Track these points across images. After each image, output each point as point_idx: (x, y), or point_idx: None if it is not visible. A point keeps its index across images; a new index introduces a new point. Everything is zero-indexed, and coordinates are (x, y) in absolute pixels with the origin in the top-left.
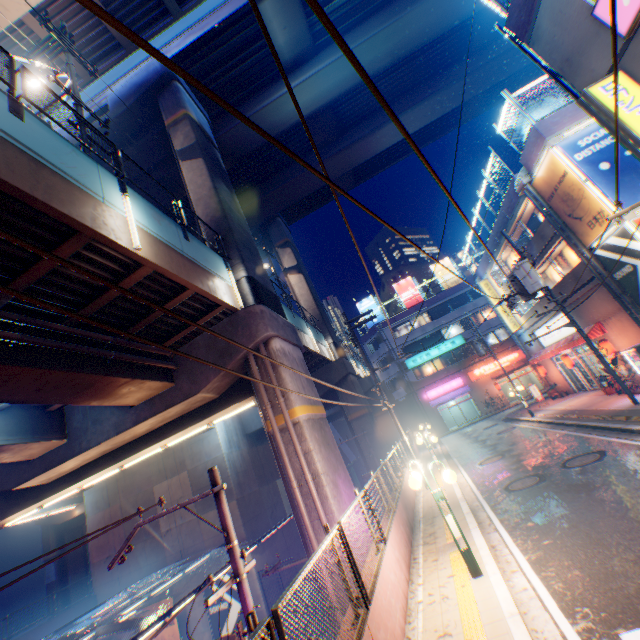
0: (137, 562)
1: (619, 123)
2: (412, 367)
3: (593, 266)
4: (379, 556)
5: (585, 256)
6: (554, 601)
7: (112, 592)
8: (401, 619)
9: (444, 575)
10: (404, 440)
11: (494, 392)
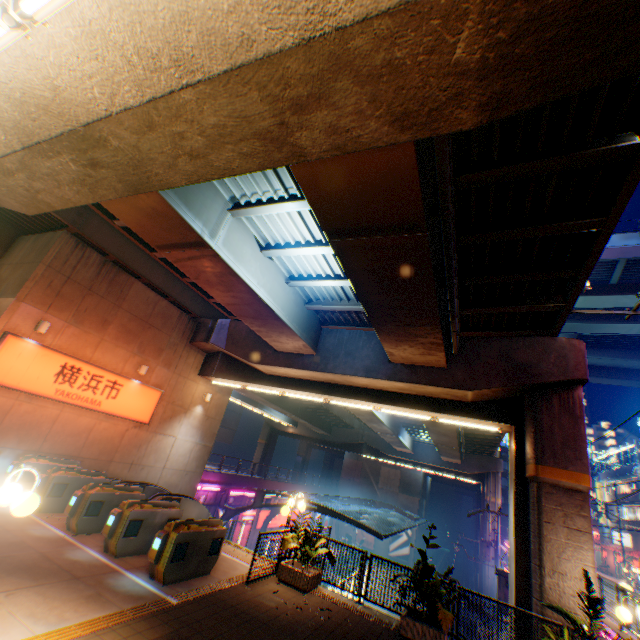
0: (361, 490)
1: None
2: None
3: None
4: None
5: None
6: None
7: (346, 493)
8: None
9: None
10: None
11: None
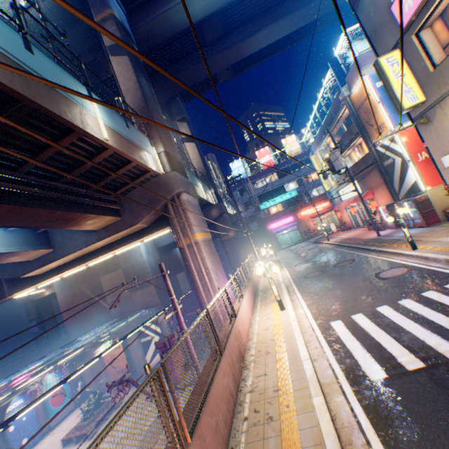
0: (94, 319)
1: (390, 85)
2: (263, 209)
3: (374, 156)
4: (240, 302)
5: (371, 150)
6: (311, 316)
7: (80, 334)
8: (248, 326)
9: (268, 311)
10: (255, 253)
11: (311, 226)
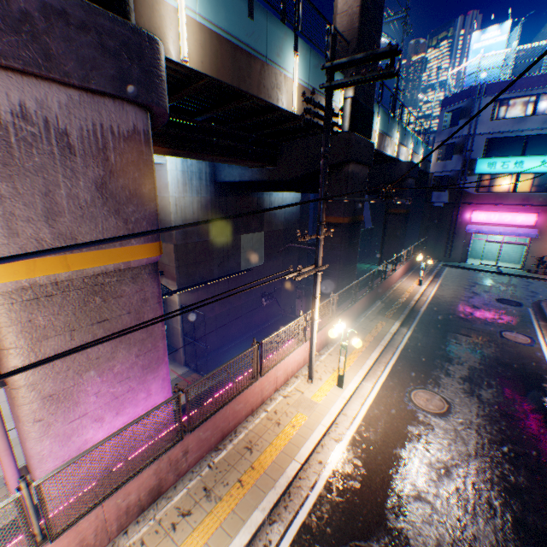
0: None
1: None
2: (480, 173)
3: None
4: None
5: None
6: None
7: None
8: None
9: None
10: (312, 321)
11: None
